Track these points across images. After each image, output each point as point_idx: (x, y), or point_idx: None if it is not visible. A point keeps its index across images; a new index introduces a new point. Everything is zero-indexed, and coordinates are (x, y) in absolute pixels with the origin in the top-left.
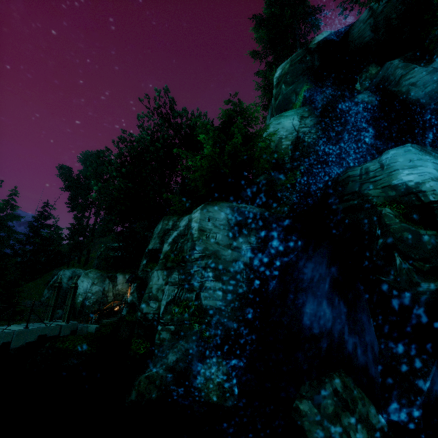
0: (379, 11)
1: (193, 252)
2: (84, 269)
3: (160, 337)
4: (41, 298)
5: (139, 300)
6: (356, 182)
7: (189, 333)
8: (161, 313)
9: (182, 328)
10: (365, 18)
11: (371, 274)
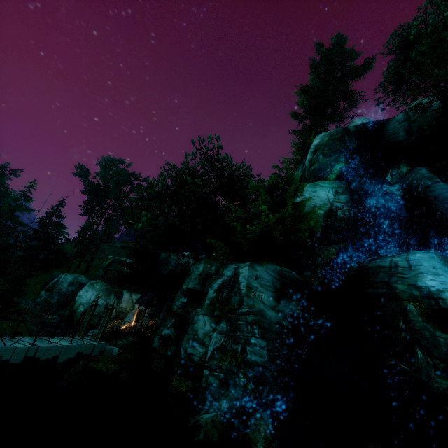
0: (413, 119)
1: (241, 306)
2: (86, 277)
3: (207, 381)
4: (36, 299)
5: (175, 336)
6: (386, 273)
7: (237, 384)
8: (207, 357)
9: (231, 378)
10: (400, 119)
11: (393, 360)
